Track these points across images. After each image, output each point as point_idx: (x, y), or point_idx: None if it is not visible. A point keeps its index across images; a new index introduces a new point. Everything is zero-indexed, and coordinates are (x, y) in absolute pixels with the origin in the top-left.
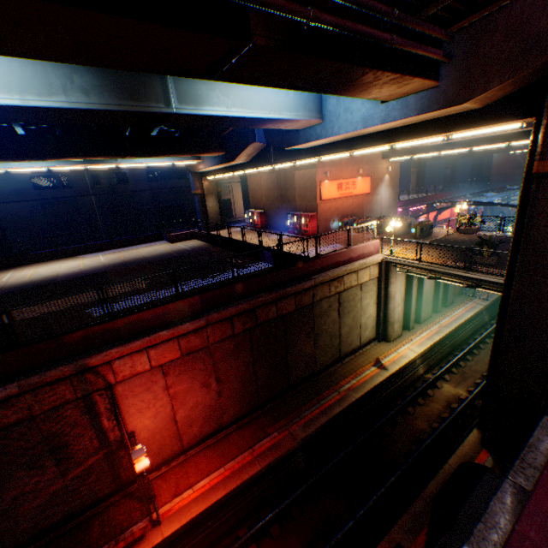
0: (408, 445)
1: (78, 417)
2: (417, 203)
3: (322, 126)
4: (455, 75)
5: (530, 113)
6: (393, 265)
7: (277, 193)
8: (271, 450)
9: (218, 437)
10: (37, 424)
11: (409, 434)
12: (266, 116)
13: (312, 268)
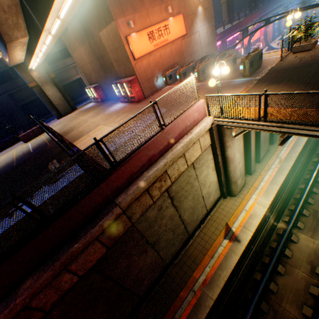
0: None
1: None
2: (232, 32)
3: None
4: None
5: None
6: (227, 126)
7: (98, 64)
8: None
9: None
10: None
11: None
12: None
13: (113, 187)
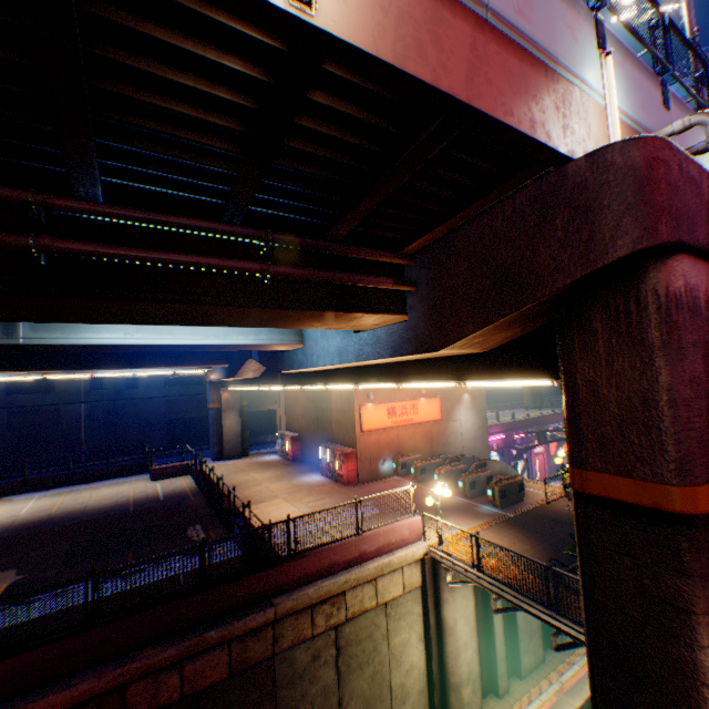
0: None
1: None
2: (527, 425)
3: (304, 350)
4: (424, 308)
5: (553, 369)
6: (444, 564)
7: (314, 413)
8: None
9: None
10: None
11: None
12: (200, 342)
13: (278, 579)
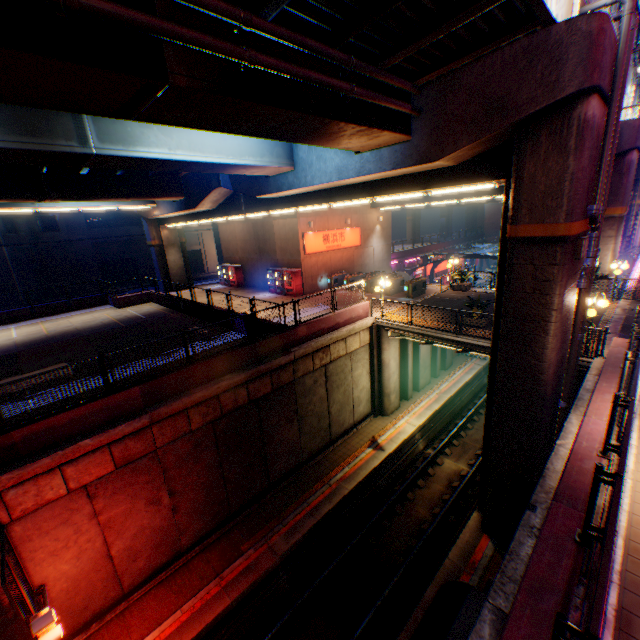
0: (409, 539)
1: None
2: (413, 254)
3: (294, 174)
4: (427, 131)
5: (501, 174)
6: (385, 328)
7: (255, 245)
8: (245, 575)
9: (176, 566)
10: None
11: (409, 525)
12: (224, 161)
13: (292, 339)
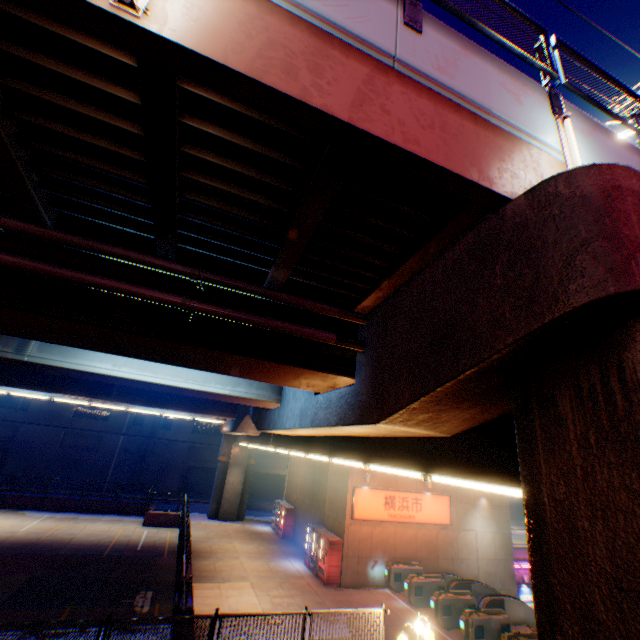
0: None
1: None
2: None
3: (279, 409)
4: (369, 370)
5: None
6: None
7: (311, 485)
8: None
9: None
10: None
11: None
12: (179, 383)
13: None
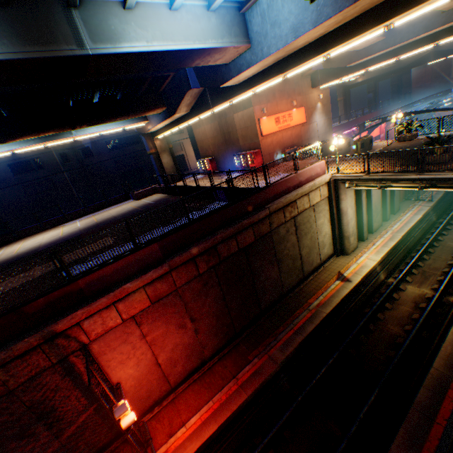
0: (386, 351)
1: (59, 381)
2: (349, 126)
3: (251, 51)
4: None
5: None
6: (341, 182)
7: (222, 139)
8: (254, 377)
9: (203, 370)
10: (17, 397)
11: (384, 340)
12: (191, 47)
13: (265, 198)
